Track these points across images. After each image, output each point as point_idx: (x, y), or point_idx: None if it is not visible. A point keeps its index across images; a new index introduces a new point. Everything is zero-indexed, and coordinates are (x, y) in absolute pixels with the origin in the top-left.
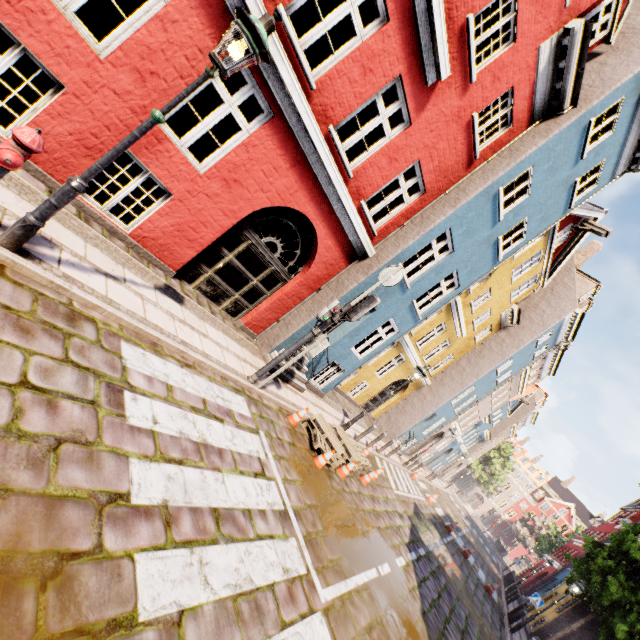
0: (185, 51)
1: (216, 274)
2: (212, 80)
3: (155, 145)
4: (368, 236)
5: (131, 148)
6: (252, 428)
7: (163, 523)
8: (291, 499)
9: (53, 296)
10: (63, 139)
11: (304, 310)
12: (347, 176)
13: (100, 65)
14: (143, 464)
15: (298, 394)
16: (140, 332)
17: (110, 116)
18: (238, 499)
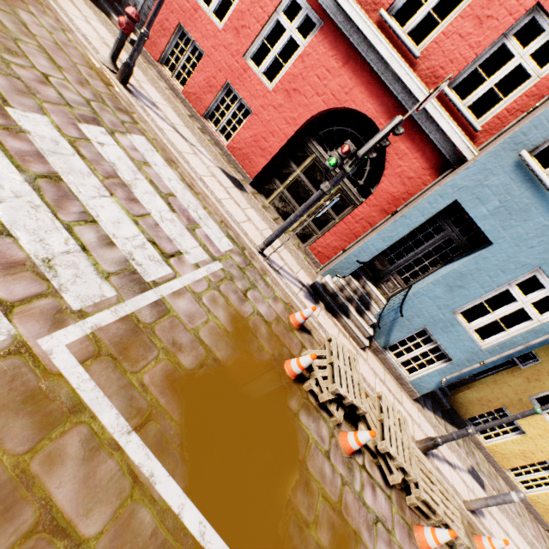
0: (260, 4)
1: (287, 190)
2: (278, 17)
3: (243, 75)
4: (465, 134)
5: (230, 81)
6: (209, 250)
7: (4, 125)
8: (175, 299)
9: (125, 105)
10: (201, 85)
11: (371, 234)
12: (413, 58)
13: (219, 34)
14: (50, 125)
15: (348, 339)
16: (167, 150)
17: (222, 63)
18: (97, 210)
